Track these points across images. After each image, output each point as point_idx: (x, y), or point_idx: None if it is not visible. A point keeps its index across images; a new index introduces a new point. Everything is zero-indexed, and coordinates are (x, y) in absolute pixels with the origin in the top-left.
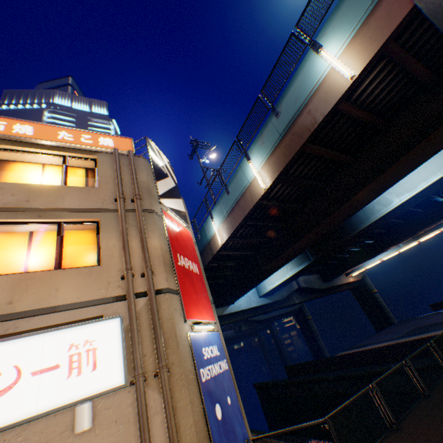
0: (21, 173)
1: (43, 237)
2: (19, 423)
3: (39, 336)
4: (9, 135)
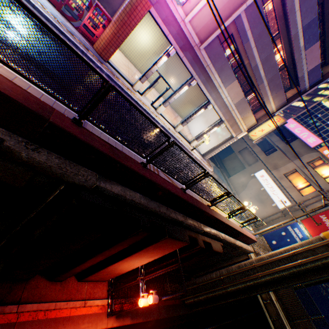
0: (322, 168)
1: (305, 183)
2: (271, 197)
3: (282, 194)
4: None
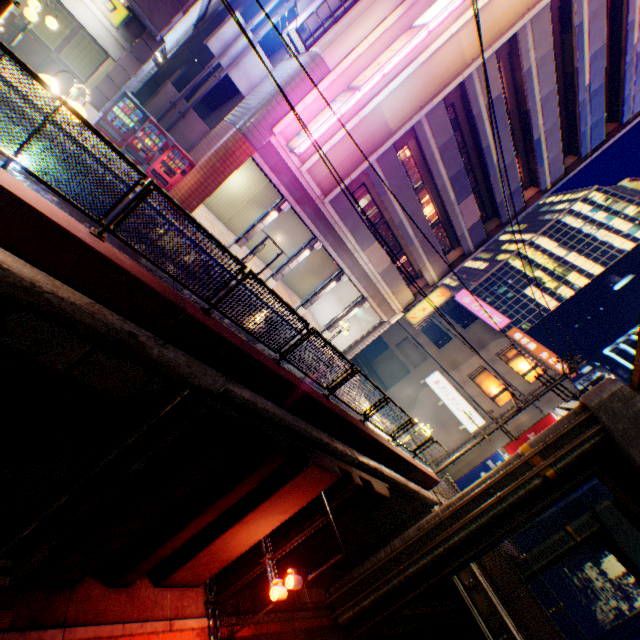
0: (517, 360)
1: (499, 386)
2: (455, 416)
3: (470, 407)
4: (523, 346)
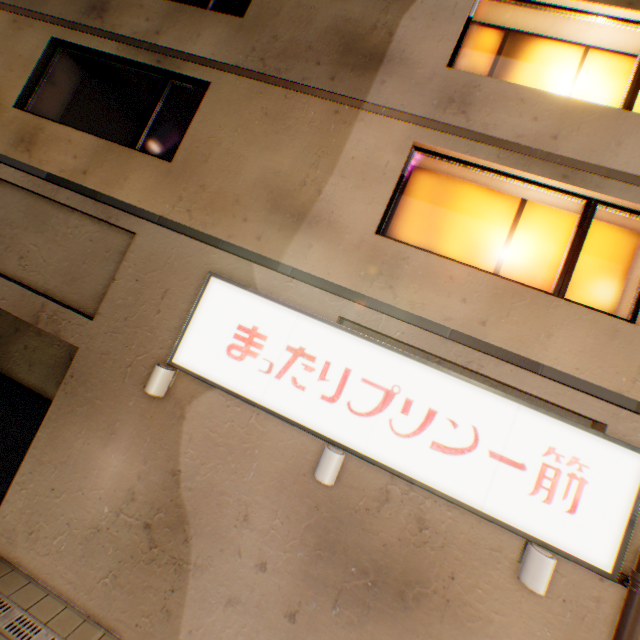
0: (538, 68)
1: (535, 218)
2: (458, 503)
3: (511, 404)
4: None
